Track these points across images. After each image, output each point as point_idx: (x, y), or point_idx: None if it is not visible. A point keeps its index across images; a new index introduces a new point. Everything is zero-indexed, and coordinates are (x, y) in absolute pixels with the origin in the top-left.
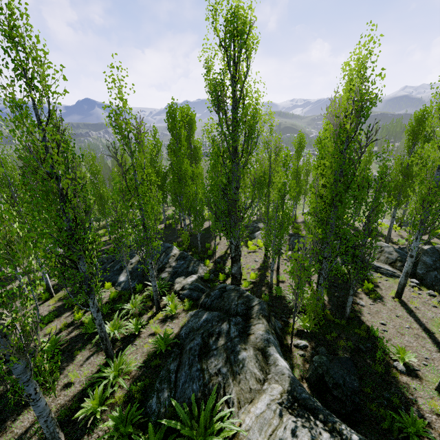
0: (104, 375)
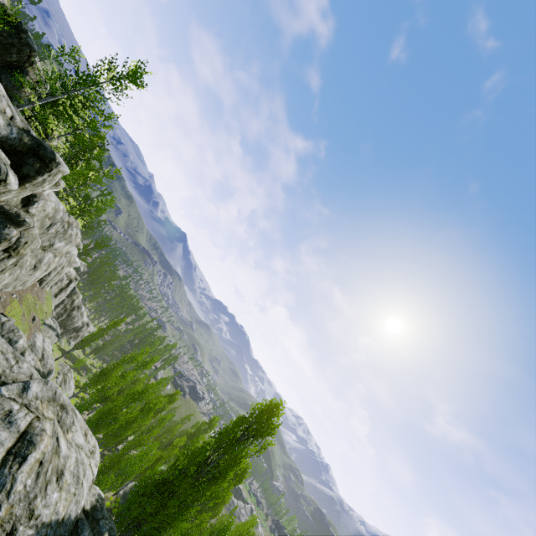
0: None
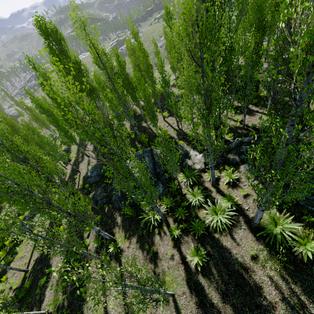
0: (272, 234)
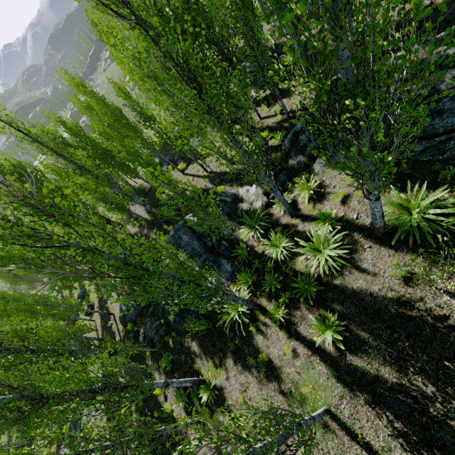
0: (411, 228)
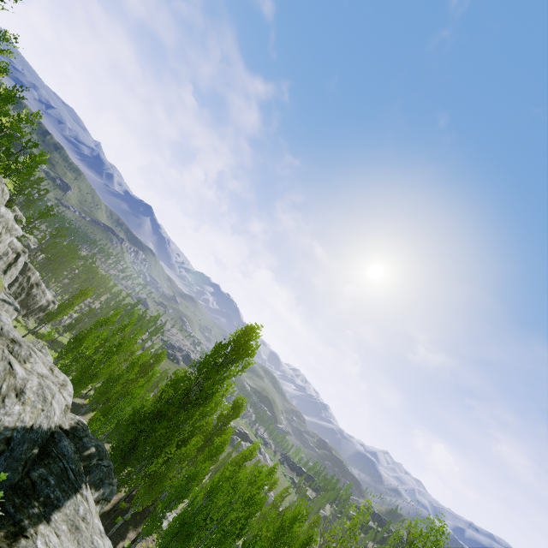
0: None
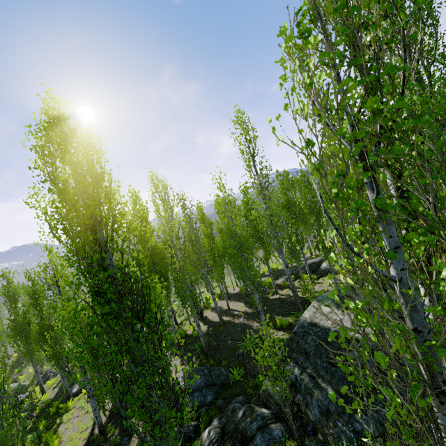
0: None
